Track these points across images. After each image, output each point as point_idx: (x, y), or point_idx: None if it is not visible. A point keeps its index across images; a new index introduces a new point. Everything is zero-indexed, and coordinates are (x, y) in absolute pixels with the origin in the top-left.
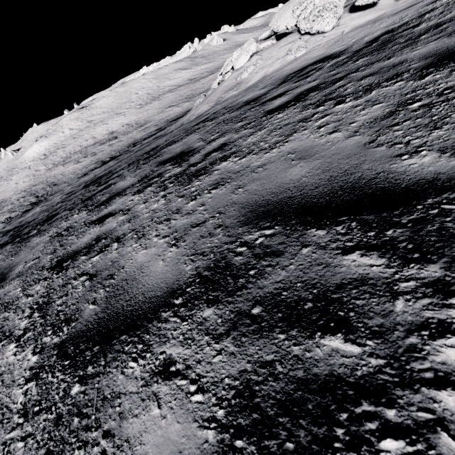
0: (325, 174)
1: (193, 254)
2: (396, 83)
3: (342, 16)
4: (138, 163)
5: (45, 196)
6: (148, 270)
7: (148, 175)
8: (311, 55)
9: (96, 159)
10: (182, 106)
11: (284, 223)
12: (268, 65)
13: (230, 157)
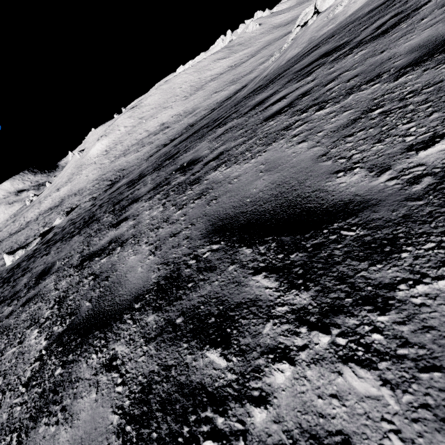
0: None
1: None
2: None
3: None
4: (252, 95)
5: (118, 178)
6: None
7: (295, 77)
8: None
9: (155, 145)
10: (228, 90)
11: None
12: None
13: (430, 1)
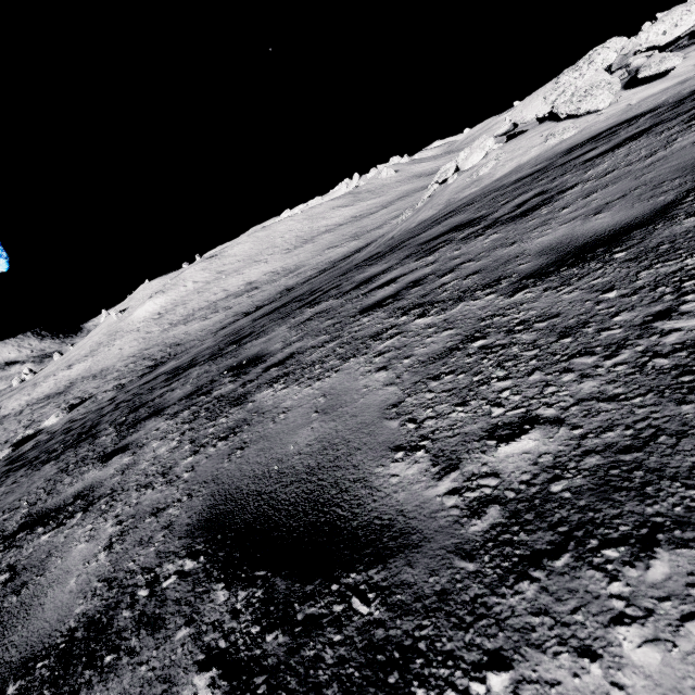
0: None
1: (652, 197)
2: None
3: (615, 95)
4: (365, 265)
5: (167, 357)
6: (585, 228)
7: (416, 252)
8: (594, 128)
9: (233, 312)
10: (348, 246)
11: None
12: (519, 155)
13: (576, 186)
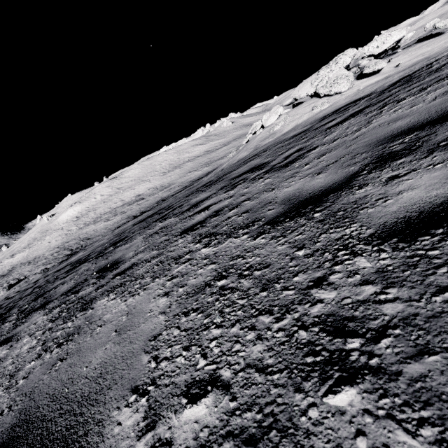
0: (429, 113)
1: (348, 166)
2: (445, 80)
3: (352, 83)
4: (200, 190)
5: (80, 248)
6: (309, 185)
7: (227, 185)
8: (338, 104)
9: (126, 216)
10: (202, 170)
11: (420, 130)
12: (297, 118)
13: (317, 147)
